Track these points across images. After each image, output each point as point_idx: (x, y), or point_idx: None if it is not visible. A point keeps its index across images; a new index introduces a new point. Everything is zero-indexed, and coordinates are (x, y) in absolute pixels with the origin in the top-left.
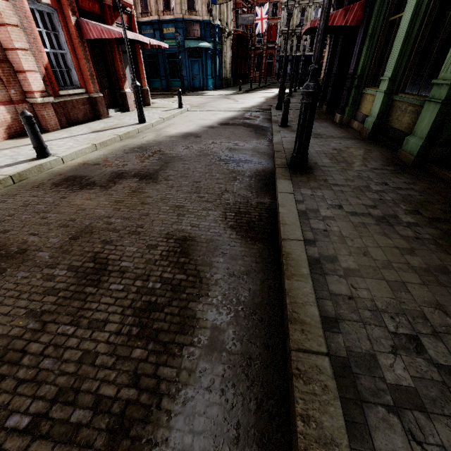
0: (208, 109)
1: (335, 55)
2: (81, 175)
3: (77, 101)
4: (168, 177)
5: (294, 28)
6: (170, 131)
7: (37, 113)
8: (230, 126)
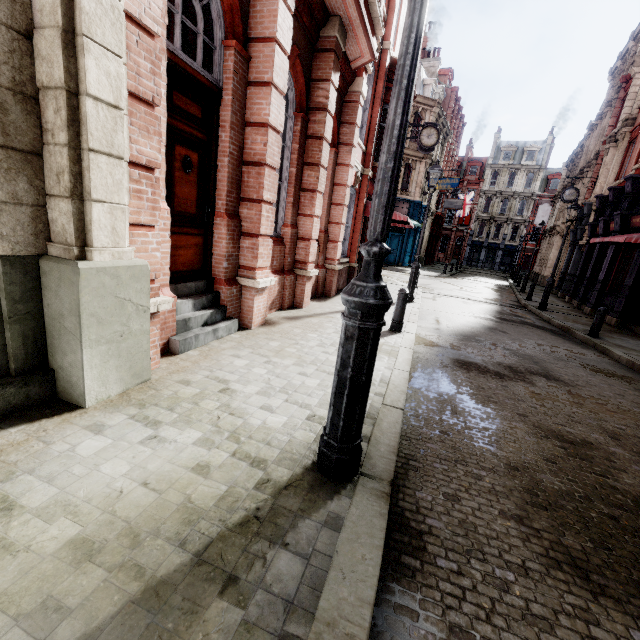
0: (446, 294)
1: (616, 264)
2: (468, 361)
3: (344, 269)
4: (576, 383)
5: (494, 216)
6: (454, 318)
7: (327, 278)
8: (515, 323)
